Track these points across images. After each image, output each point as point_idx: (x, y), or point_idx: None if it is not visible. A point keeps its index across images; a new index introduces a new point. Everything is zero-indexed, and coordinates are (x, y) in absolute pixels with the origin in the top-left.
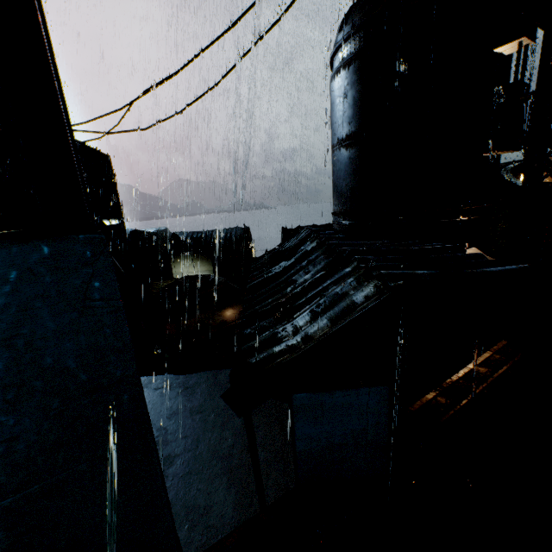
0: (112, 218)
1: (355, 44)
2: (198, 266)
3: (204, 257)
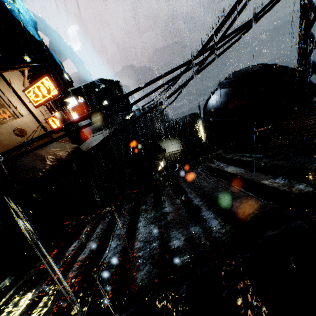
0: (130, 113)
1: (209, 129)
2: (173, 142)
3: (175, 137)
